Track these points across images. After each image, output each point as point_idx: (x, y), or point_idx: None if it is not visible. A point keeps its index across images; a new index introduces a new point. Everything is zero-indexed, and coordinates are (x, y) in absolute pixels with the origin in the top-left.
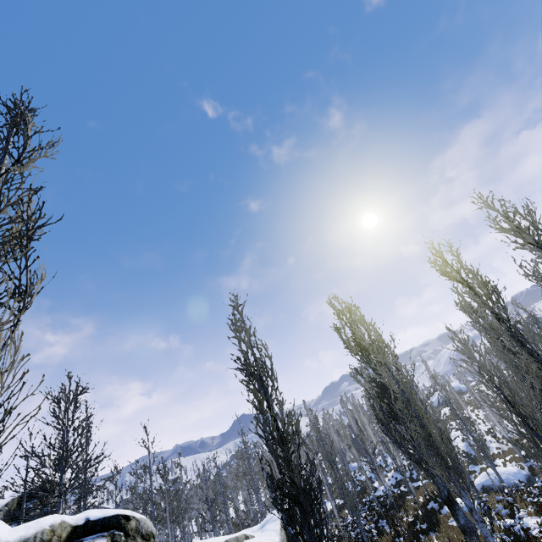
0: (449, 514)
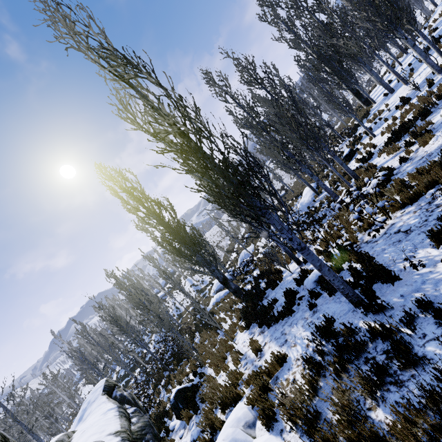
0: (214, 306)
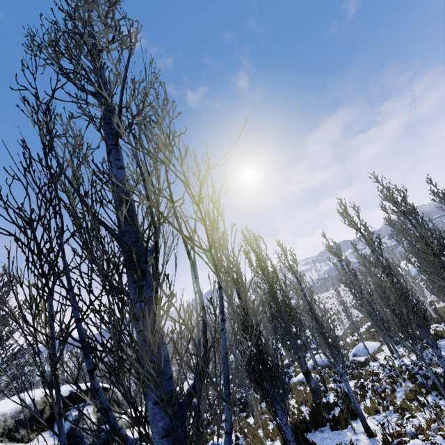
0: (297, 383)
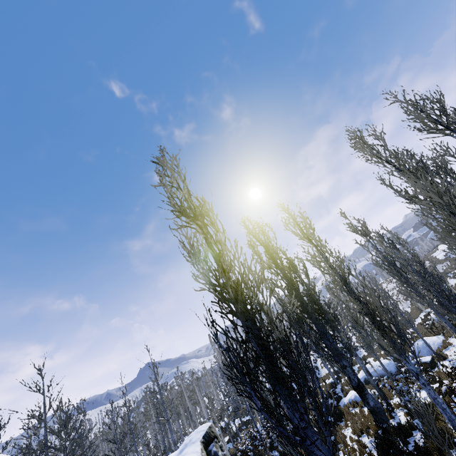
0: (348, 404)
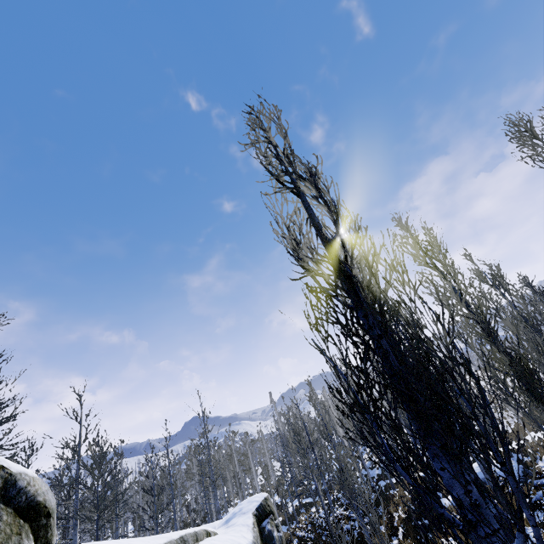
0: (451, 508)
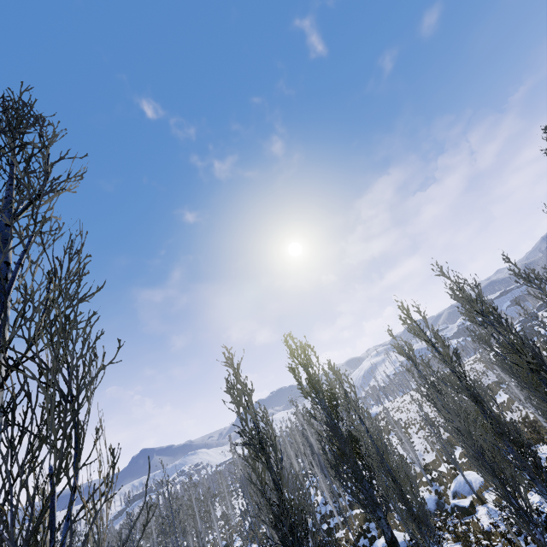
0: None
